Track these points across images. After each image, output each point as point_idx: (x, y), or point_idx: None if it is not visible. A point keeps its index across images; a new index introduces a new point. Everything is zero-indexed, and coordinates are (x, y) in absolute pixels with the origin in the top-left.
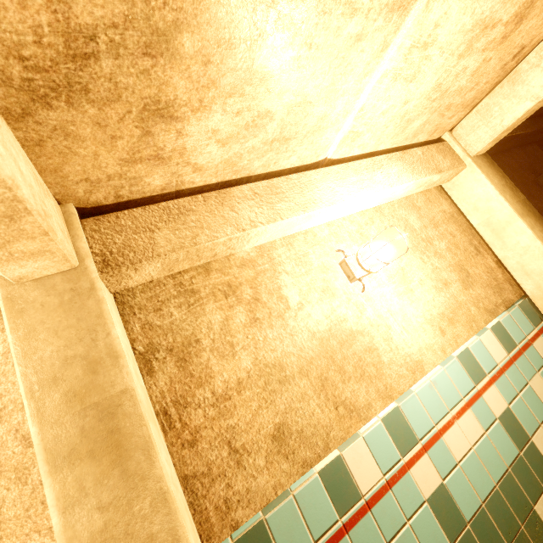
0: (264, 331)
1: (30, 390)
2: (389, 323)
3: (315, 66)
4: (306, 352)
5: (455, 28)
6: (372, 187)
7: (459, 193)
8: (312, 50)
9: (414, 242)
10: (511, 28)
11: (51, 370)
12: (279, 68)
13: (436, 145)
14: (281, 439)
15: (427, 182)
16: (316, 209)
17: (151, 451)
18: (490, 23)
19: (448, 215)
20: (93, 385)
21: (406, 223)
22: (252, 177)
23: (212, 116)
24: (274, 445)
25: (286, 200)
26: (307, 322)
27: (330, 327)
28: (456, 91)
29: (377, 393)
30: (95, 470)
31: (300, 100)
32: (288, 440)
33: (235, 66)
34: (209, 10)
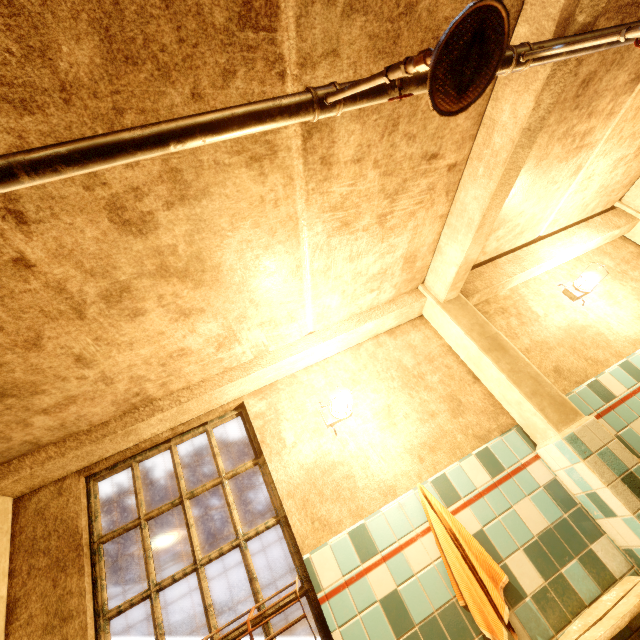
0: (530, 327)
1: (466, 332)
2: (607, 321)
3: (540, 203)
4: (558, 336)
5: (603, 167)
6: (572, 246)
7: (639, 238)
8: (539, 199)
9: (612, 274)
10: (638, 152)
11: (469, 327)
12: (526, 208)
13: (610, 212)
14: (558, 372)
15: (610, 236)
16: (543, 263)
17: (515, 350)
18: (623, 157)
19: (635, 254)
20: (485, 331)
21: (602, 264)
22: (502, 254)
23: (499, 231)
24: (556, 374)
25: (525, 261)
26: (553, 323)
27: (568, 324)
28: (614, 183)
29: (610, 354)
30: (499, 354)
31: (532, 215)
32: (563, 373)
33: (513, 213)
34: (511, 202)
